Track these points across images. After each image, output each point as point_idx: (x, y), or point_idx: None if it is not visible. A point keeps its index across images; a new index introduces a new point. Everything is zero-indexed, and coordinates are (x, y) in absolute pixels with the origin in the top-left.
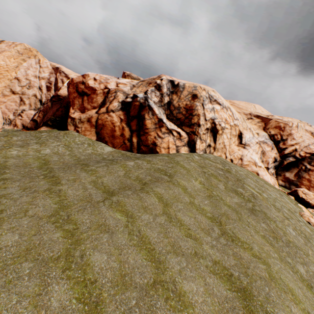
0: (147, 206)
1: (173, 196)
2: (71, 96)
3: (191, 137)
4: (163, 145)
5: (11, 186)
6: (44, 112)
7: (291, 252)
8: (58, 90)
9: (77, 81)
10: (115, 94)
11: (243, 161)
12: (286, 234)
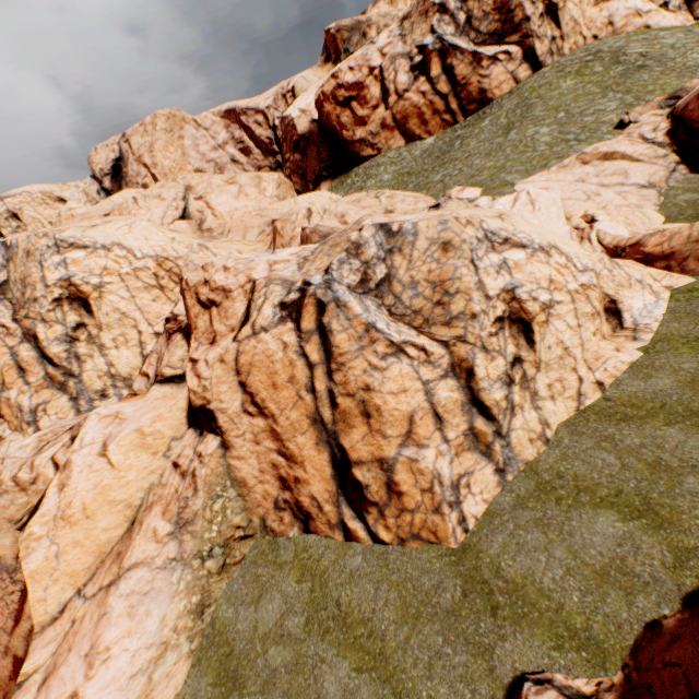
0: (542, 119)
1: (556, 104)
2: (332, 118)
3: (524, 46)
4: (493, 85)
5: (432, 177)
6: (297, 173)
7: (690, 70)
8: (294, 129)
9: (330, 90)
10: (393, 67)
11: (614, 25)
12: (687, 61)
